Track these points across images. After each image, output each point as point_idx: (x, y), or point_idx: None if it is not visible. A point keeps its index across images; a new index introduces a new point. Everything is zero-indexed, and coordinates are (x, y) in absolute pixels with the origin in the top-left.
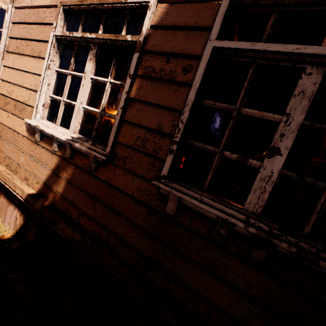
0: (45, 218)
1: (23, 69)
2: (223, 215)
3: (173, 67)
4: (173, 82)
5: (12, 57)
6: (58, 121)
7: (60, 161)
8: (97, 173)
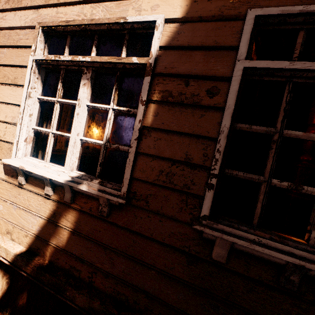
0: (44, 285)
1: None
2: (297, 260)
3: (195, 90)
4: (198, 107)
5: None
6: (48, 158)
7: (57, 207)
8: (111, 218)
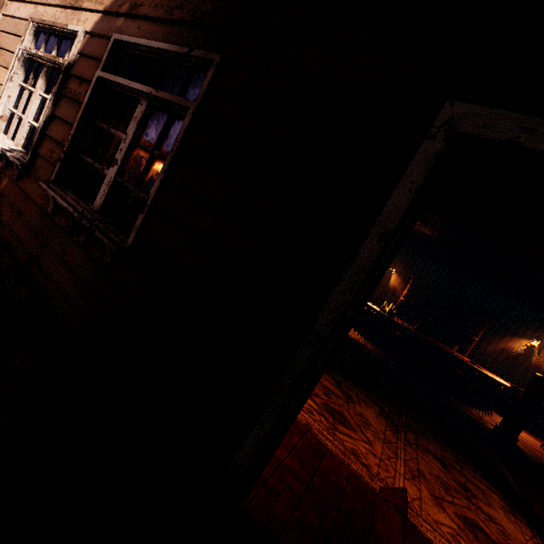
0: None
1: None
2: (67, 205)
3: (82, 90)
4: (79, 103)
5: None
6: (10, 135)
7: None
8: (19, 183)
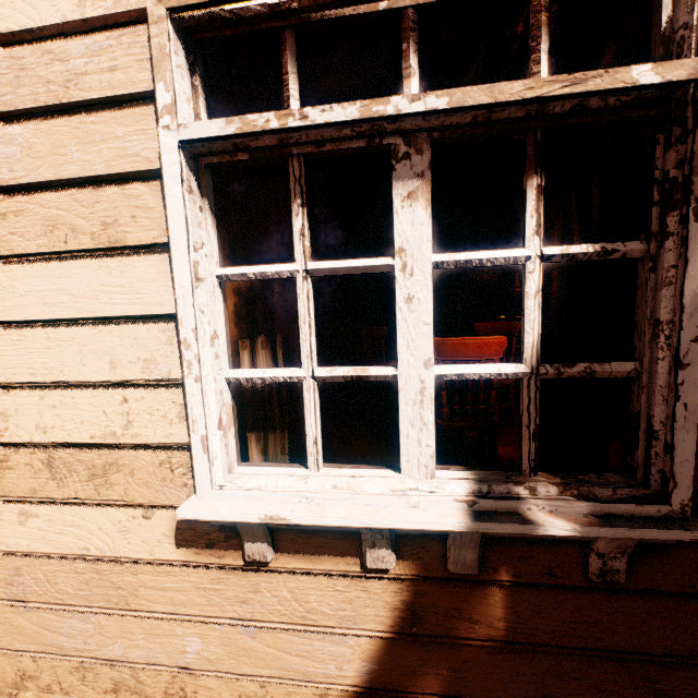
0: None
1: (32, 314)
2: None
3: None
4: None
5: None
6: (319, 457)
7: (416, 593)
8: (633, 581)
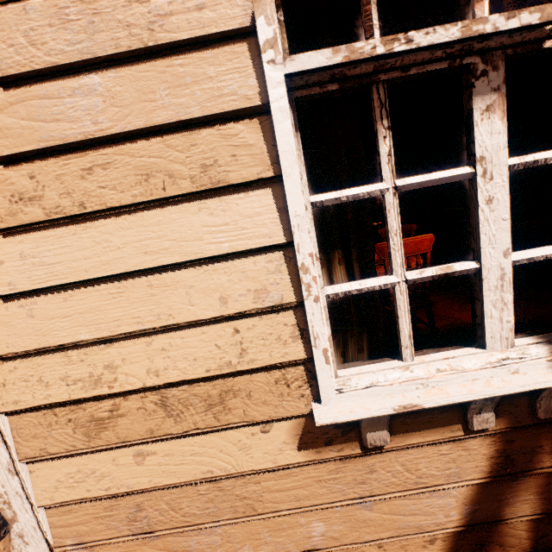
0: None
1: (134, 264)
2: None
3: None
4: None
5: (11, 249)
6: (412, 348)
7: (507, 441)
8: None
